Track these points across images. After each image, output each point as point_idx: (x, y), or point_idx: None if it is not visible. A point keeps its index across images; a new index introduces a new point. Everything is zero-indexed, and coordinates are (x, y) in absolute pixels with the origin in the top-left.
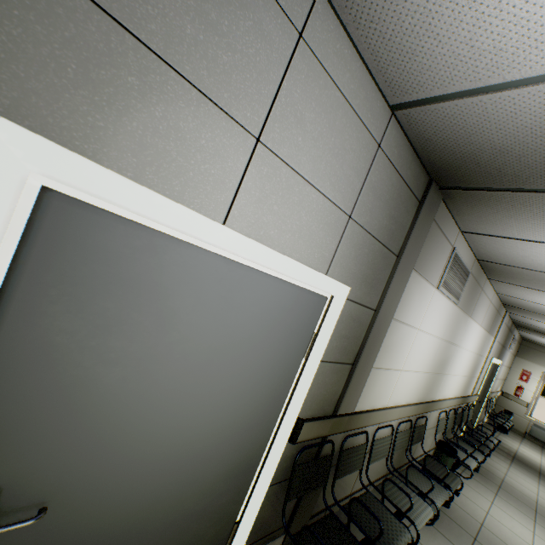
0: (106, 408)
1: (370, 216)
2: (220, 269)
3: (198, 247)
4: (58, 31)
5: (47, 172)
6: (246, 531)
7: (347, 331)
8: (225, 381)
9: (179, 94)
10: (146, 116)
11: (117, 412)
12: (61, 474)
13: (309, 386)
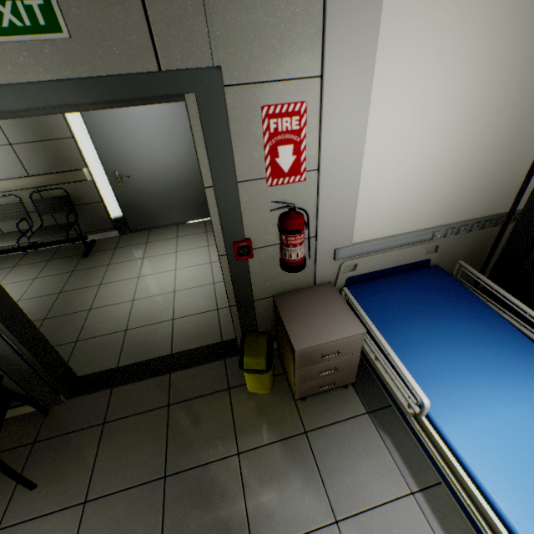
0: (126, 151)
1: None
2: None
3: None
4: None
5: None
6: None
7: None
8: (159, 139)
9: None
10: None
11: (130, 152)
12: (128, 170)
13: None
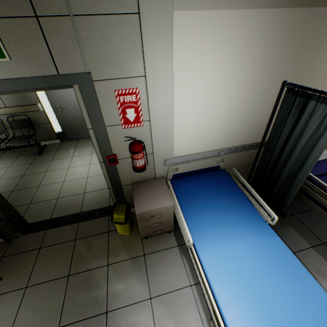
0: (63, 94)
1: None
2: None
3: None
4: None
5: None
6: None
7: None
8: None
9: None
10: None
11: (66, 95)
12: (65, 105)
13: None
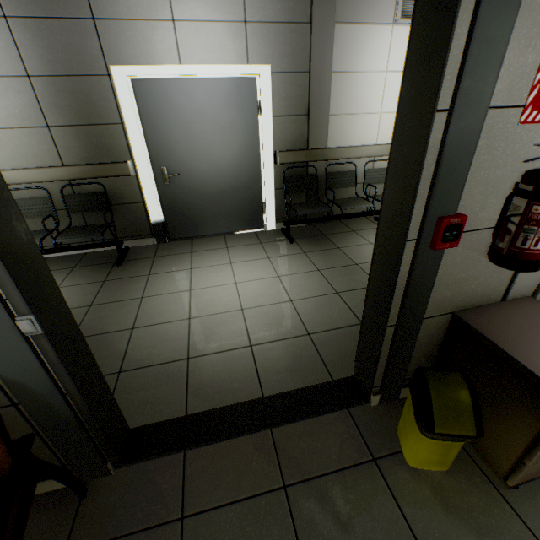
0: (179, 144)
1: (263, 11)
2: (189, 84)
3: (176, 79)
4: (112, 35)
5: (129, 75)
6: (272, 209)
7: (288, 94)
8: (218, 132)
9: (141, 27)
10: (138, 42)
11: (183, 146)
12: (179, 166)
13: (272, 132)
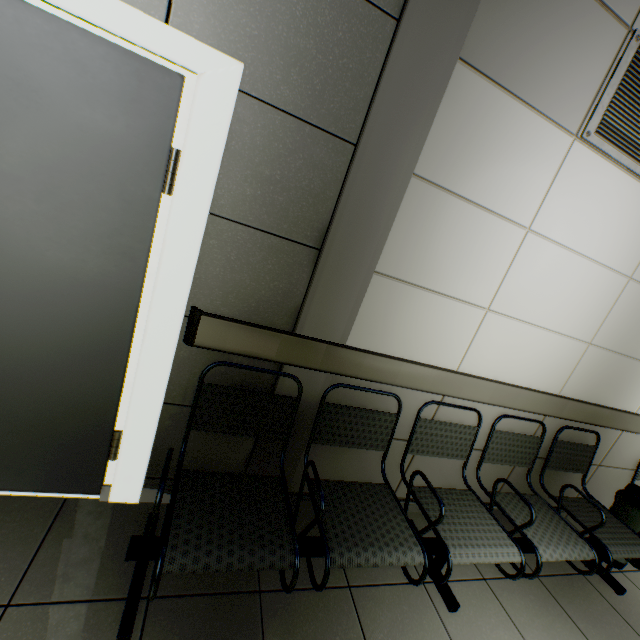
0: None
1: None
2: None
3: None
4: None
5: None
6: (142, 452)
7: (279, 174)
8: None
9: None
10: None
11: None
12: None
13: (197, 253)
